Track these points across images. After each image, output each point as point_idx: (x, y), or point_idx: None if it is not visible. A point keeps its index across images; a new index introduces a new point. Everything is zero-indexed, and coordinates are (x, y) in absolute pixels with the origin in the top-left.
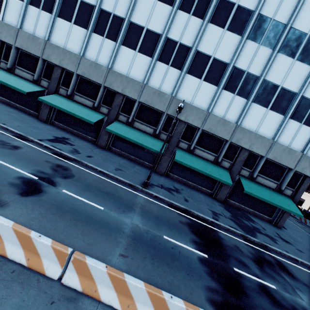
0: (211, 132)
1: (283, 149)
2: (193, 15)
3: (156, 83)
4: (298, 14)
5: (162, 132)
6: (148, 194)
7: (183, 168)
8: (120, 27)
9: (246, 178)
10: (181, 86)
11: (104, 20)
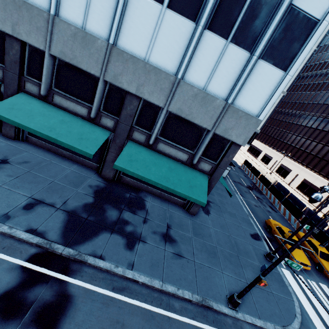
0: (67, 61)
1: (194, 94)
2: None
3: None
4: None
5: None
6: None
7: None
8: None
9: (141, 146)
10: None
11: None
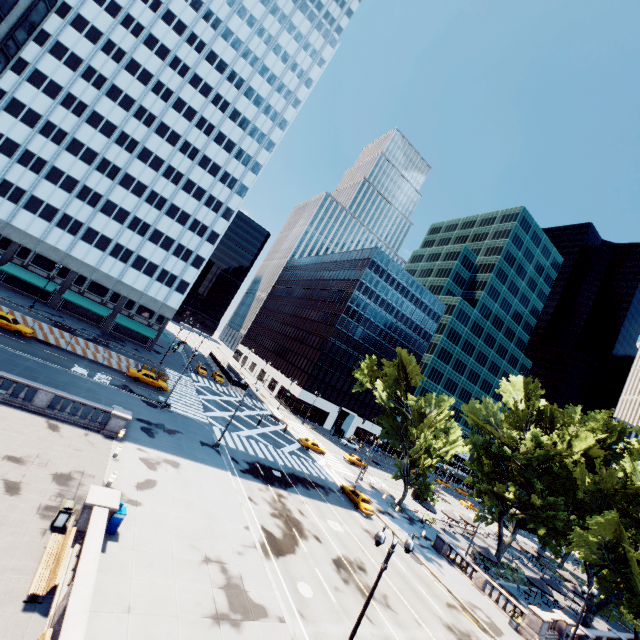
0: (98, 282)
1: (151, 299)
2: (88, 204)
3: (53, 241)
4: (159, 222)
5: (57, 277)
6: (33, 311)
7: (75, 306)
8: (23, 196)
9: (126, 316)
10: (75, 247)
11: (7, 187)
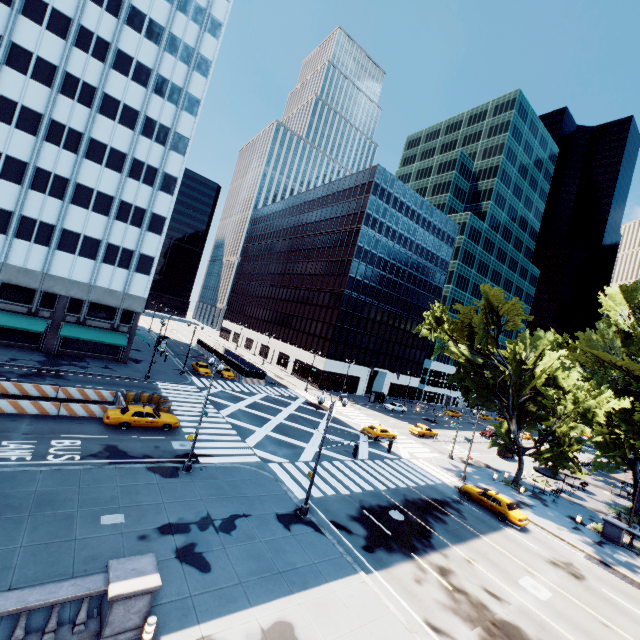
0: (13, 283)
1: (104, 291)
2: None
3: None
4: (80, 171)
5: None
6: None
7: None
8: None
9: (75, 324)
10: None
11: None
